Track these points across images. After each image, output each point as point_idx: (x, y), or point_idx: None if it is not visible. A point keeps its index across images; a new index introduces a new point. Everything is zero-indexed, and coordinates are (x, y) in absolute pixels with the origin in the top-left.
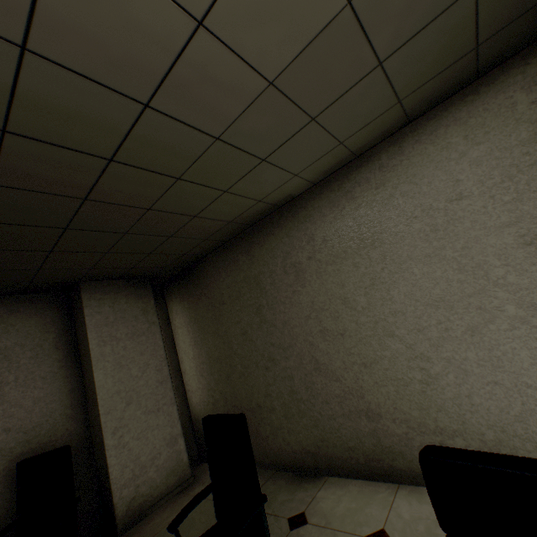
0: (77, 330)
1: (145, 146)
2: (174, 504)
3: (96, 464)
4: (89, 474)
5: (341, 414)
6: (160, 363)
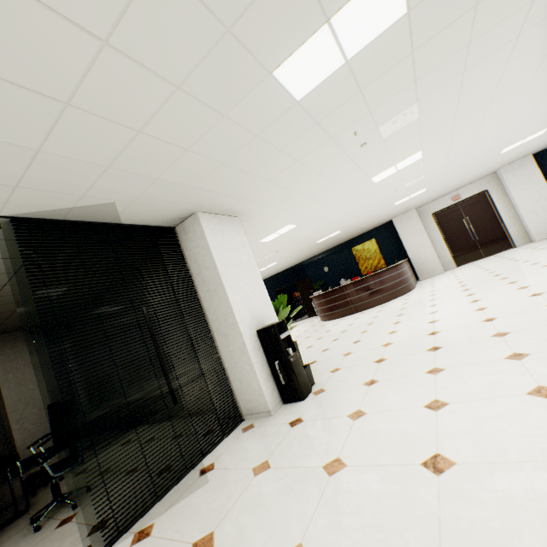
0: None
1: (1, 301)
2: (59, 455)
3: (9, 440)
4: (4, 446)
5: (138, 396)
6: (51, 379)
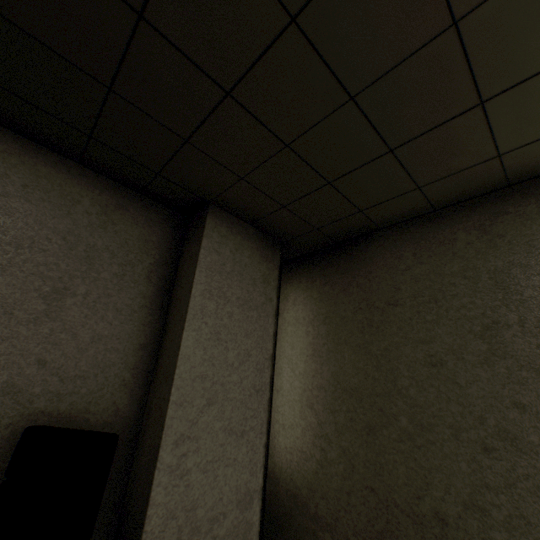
0: (180, 266)
1: None
2: None
3: (129, 483)
4: (112, 496)
5: None
6: (263, 361)
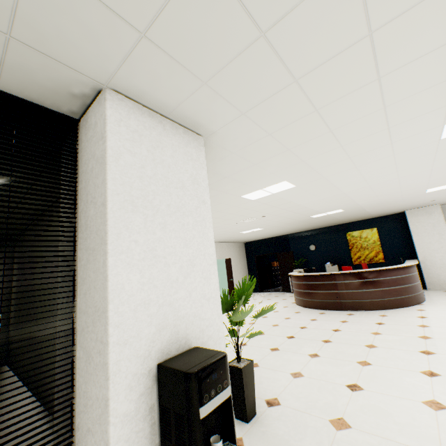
0: None
1: None
2: None
3: None
4: None
5: (37, 353)
6: None
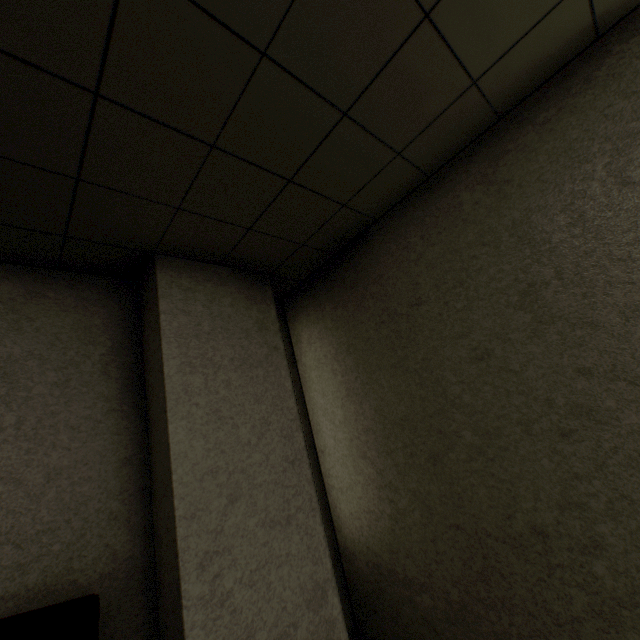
0: (144, 346)
1: None
2: None
3: (160, 637)
4: None
5: None
6: (288, 424)
